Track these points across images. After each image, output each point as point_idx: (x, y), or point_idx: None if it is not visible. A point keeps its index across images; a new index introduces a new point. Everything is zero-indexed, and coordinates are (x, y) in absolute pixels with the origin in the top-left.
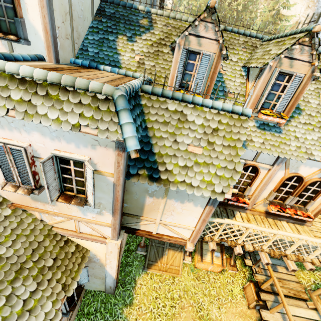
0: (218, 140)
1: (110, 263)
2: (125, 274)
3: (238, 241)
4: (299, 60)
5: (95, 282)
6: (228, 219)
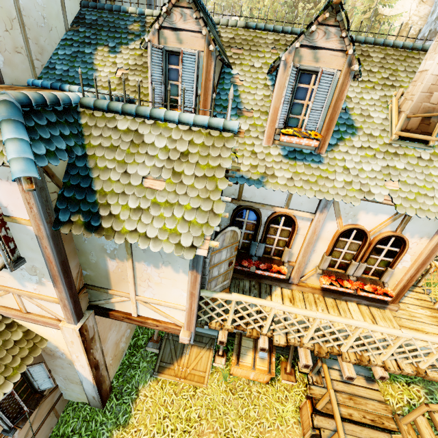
0: (189, 168)
1: (78, 359)
2: (124, 379)
3: (263, 329)
4: (326, 49)
5: (74, 389)
6: (238, 294)
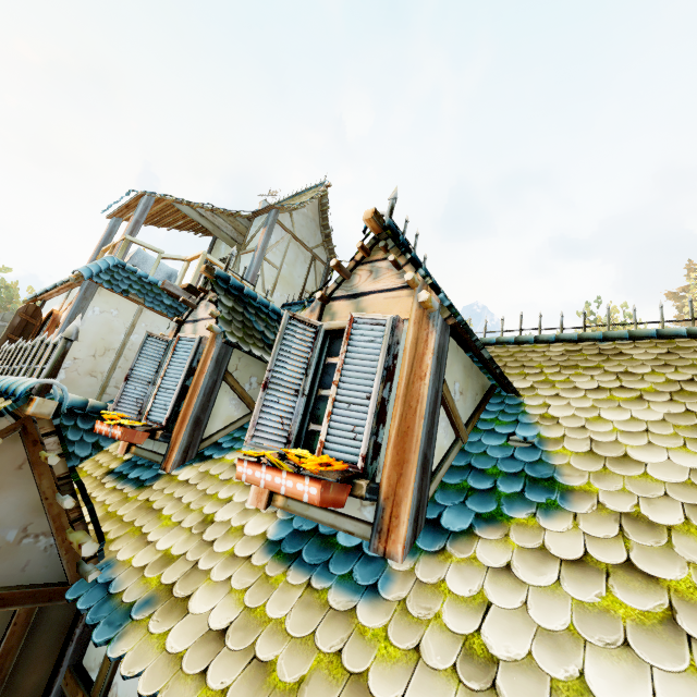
0: None
1: None
2: None
3: None
4: (375, 292)
5: None
6: None
